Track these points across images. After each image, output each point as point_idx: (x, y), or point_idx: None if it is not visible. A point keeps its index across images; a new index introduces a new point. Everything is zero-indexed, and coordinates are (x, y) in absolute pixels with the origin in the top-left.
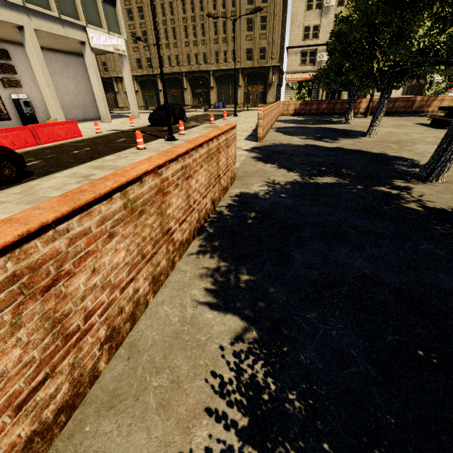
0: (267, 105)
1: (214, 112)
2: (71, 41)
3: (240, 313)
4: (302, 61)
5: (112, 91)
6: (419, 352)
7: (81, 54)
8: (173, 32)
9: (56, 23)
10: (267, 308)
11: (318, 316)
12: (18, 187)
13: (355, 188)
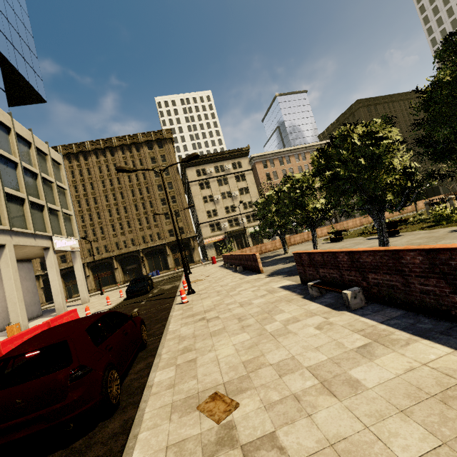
0: (195, 263)
1: (158, 279)
2: (35, 249)
3: None
4: (212, 230)
5: None
6: None
7: (25, 260)
8: (101, 230)
9: (30, 237)
10: None
11: None
12: (165, 342)
13: None
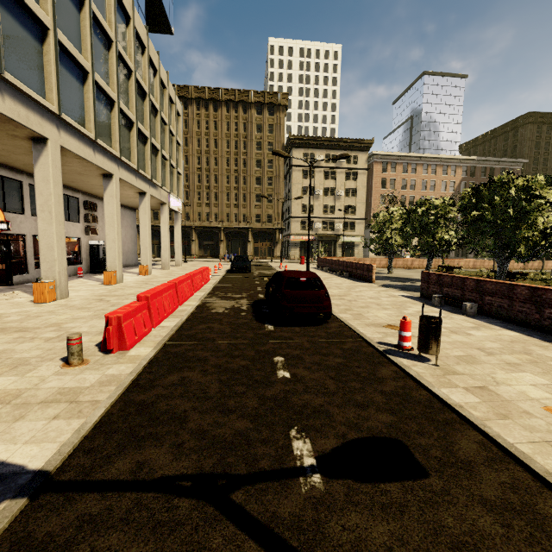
0: (275, 258)
1: None
2: (155, 202)
3: None
4: (302, 227)
5: None
6: None
7: (132, 208)
8: (186, 194)
9: (158, 191)
10: None
11: None
12: None
13: None
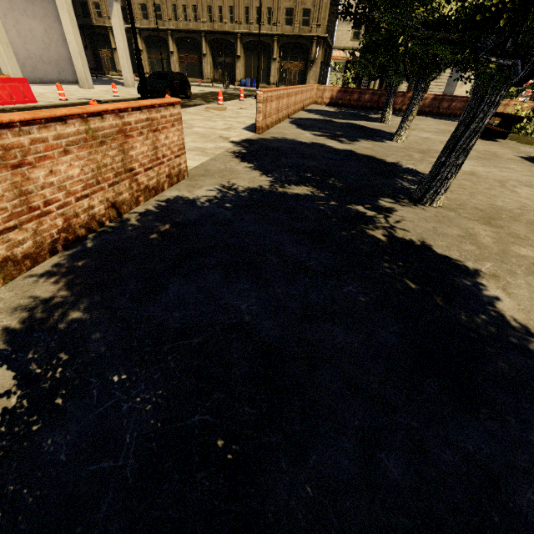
0: None
1: (235, 91)
2: None
3: (21, 367)
4: (355, 35)
5: (108, 47)
6: (219, 441)
7: None
8: None
9: None
10: (66, 362)
11: (126, 378)
12: None
13: (326, 204)
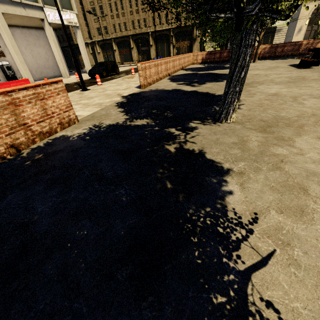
0: None
1: None
2: (34, 19)
3: None
4: None
5: None
6: None
7: None
8: (121, 4)
9: (19, 7)
10: None
11: None
12: None
13: (151, 130)
